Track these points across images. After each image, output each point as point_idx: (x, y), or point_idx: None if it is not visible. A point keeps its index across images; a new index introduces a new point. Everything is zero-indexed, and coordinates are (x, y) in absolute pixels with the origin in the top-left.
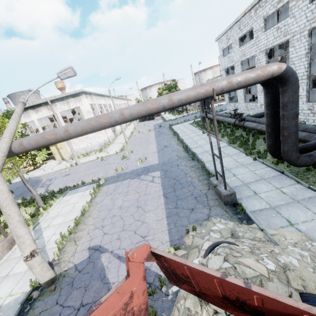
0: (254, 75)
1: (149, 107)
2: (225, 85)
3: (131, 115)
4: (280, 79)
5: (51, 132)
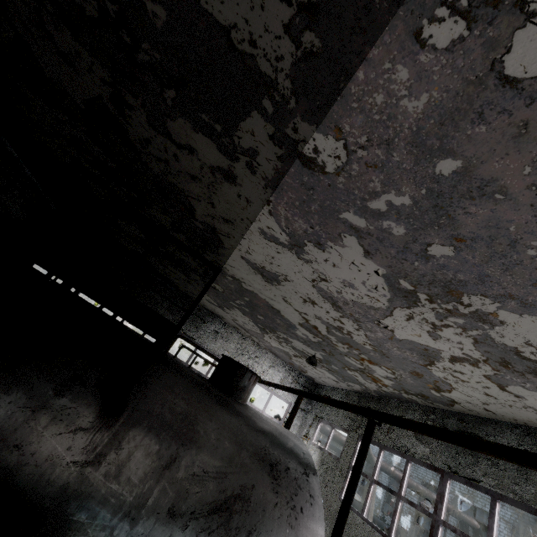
0: (468, 519)
1: (428, 494)
2: (458, 513)
3: (420, 490)
4: (476, 531)
5: (386, 463)
